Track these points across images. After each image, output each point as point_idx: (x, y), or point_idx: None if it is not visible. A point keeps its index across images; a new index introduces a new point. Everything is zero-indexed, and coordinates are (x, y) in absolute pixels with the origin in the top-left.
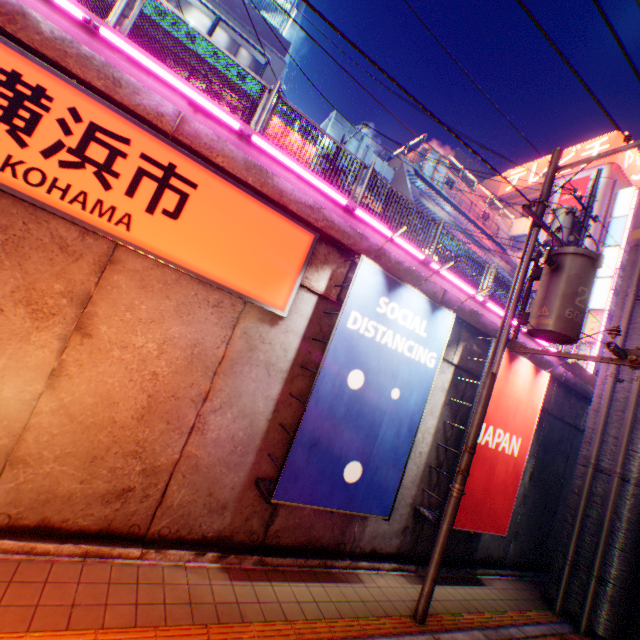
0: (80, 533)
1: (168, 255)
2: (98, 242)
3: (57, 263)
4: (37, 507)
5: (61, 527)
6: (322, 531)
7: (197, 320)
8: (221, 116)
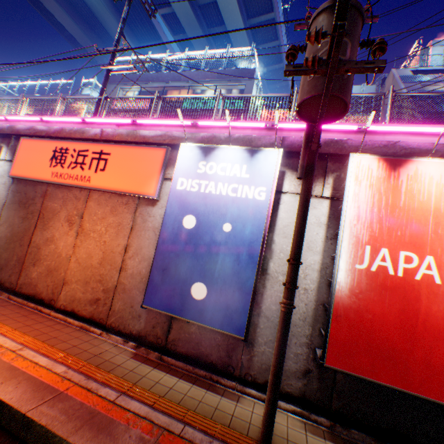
0: (84, 318)
1: (103, 187)
2: (85, 192)
3: (75, 204)
4: (71, 303)
5: (78, 314)
6: (209, 349)
7: (119, 213)
8: (124, 122)
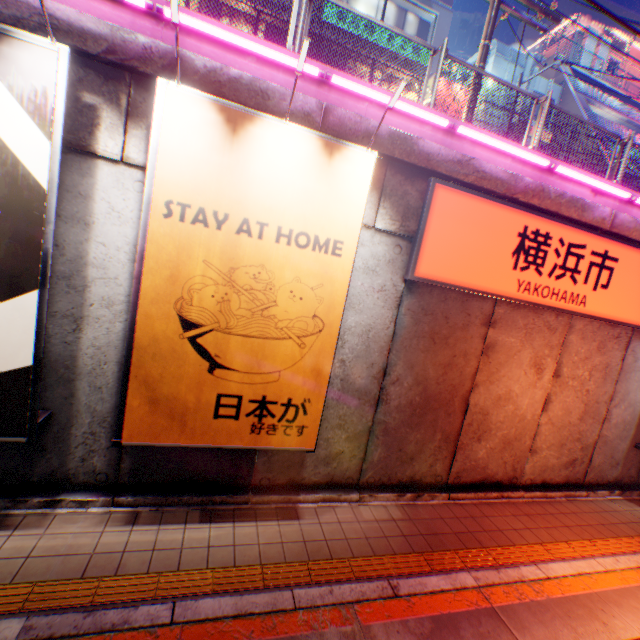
0: (554, 485)
1: (600, 314)
2: (562, 318)
3: (544, 338)
4: (539, 473)
5: (547, 482)
6: None
7: (605, 350)
8: (617, 193)
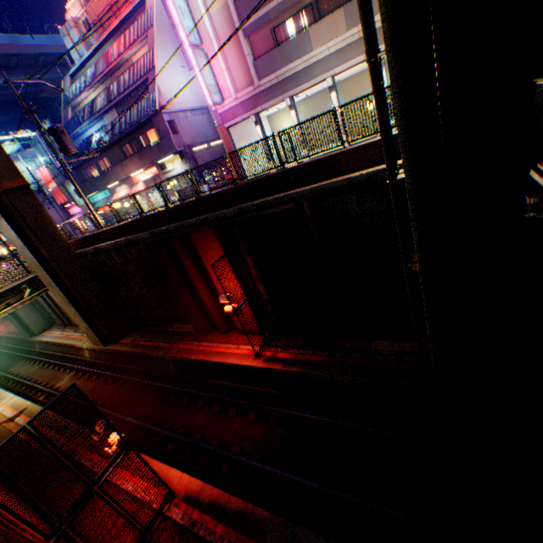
0: None
1: None
2: None
3: None
4: None
5: None
6: None
7: None
8: None
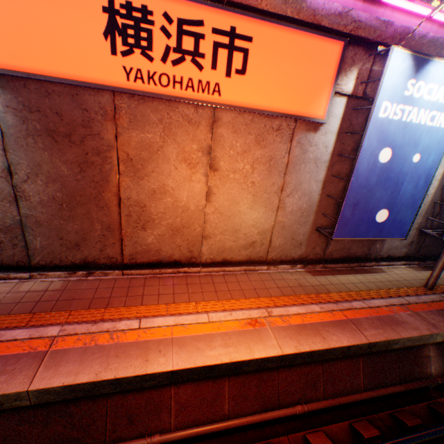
0: (238, 262)
1: (245, 105)
2: (204, 111)
3: (189, 133)
4: (219, 254)
5: (230, 261)
6: (355, 250)
7: (268, 143)
8: None
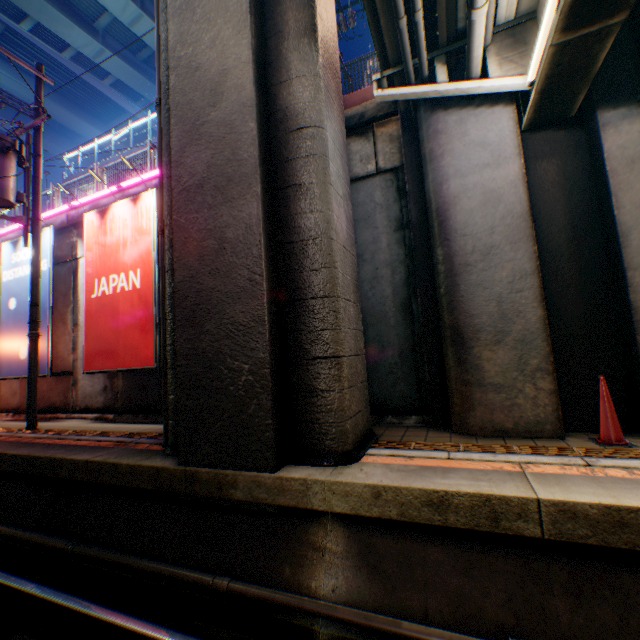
0: None
1: None
2: None
3: None
4: None
5: None
6: (57, 398)
7: None
8: None
